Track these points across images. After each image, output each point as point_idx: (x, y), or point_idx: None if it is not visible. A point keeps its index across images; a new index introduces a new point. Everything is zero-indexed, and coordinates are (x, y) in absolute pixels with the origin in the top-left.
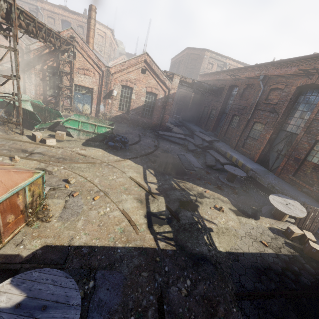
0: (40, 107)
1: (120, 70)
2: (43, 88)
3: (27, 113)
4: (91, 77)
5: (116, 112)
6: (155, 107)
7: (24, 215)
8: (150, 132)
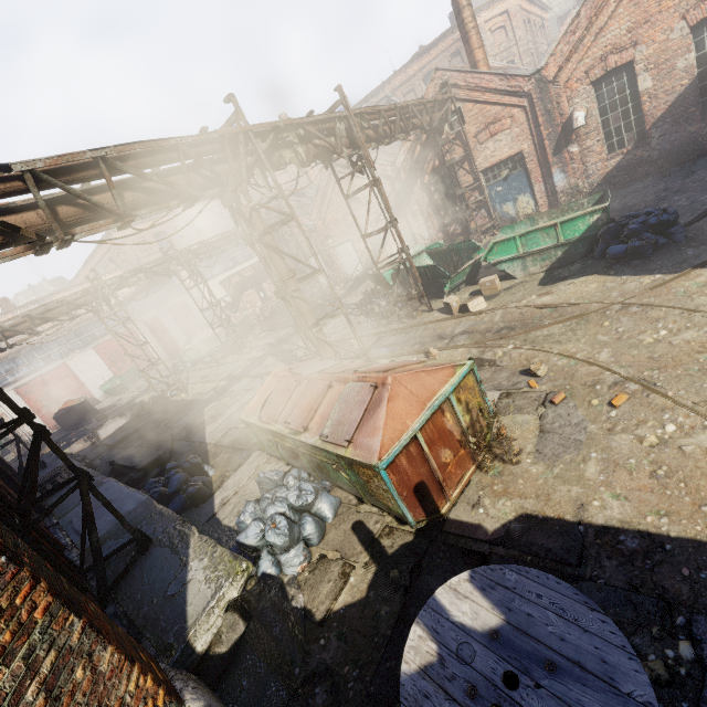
0: (441, 253)
1: (571, 50)
2: (436, 219)
3: (426, 273)
4: (508, 129)
5: (605, 165)
6: None
7: (466, 449)
8: None
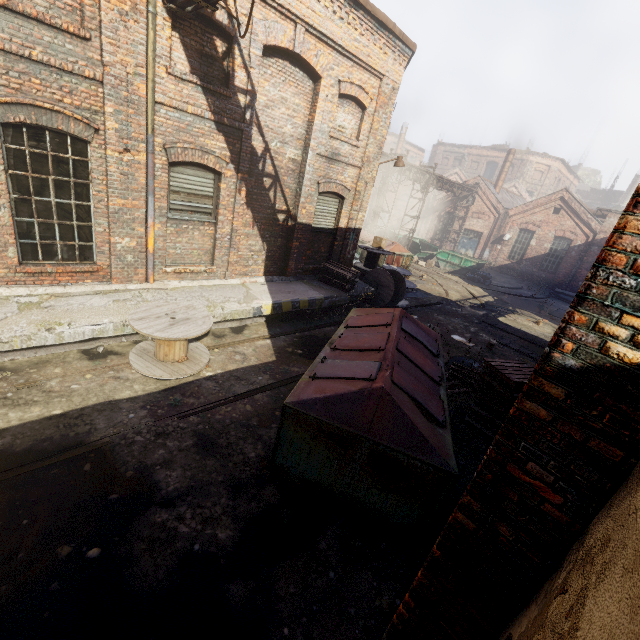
0: (424, 244)
1: (522, 211)
2: (433, 233)
3: (414, 245)
4: (485, 221)
5: (503, 261)
6: (565, 258)
7: None
8: (545, 290)
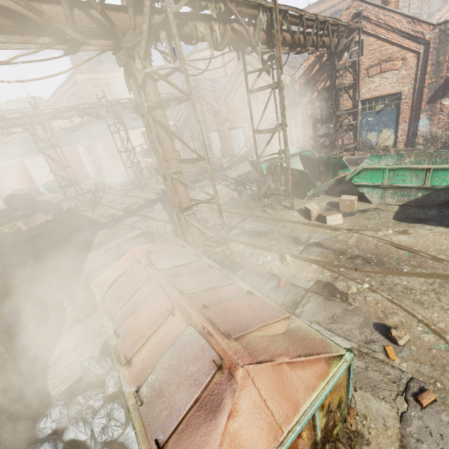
0: (311, 160)
1: None
2: (313, 129)
3: (296, 175)
4: (397, 70)
5: None
6: None
7: None
8: None
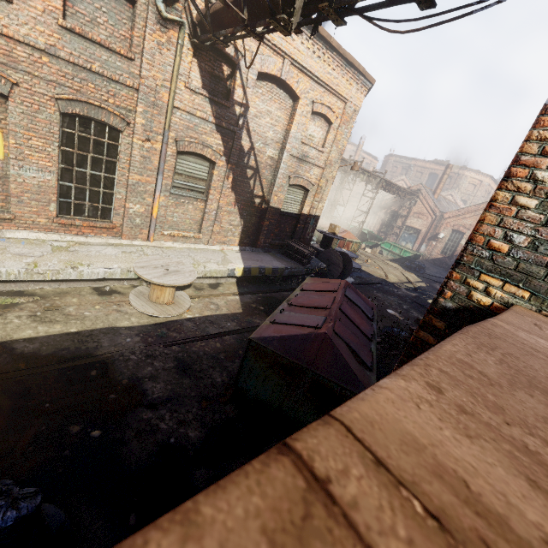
0: (371, 235)
1: (455, 215)
2: (380, 226)
3: (362, 234)
4: (423, 220)
5: (437, 255)
6: None
7: None
8: None
